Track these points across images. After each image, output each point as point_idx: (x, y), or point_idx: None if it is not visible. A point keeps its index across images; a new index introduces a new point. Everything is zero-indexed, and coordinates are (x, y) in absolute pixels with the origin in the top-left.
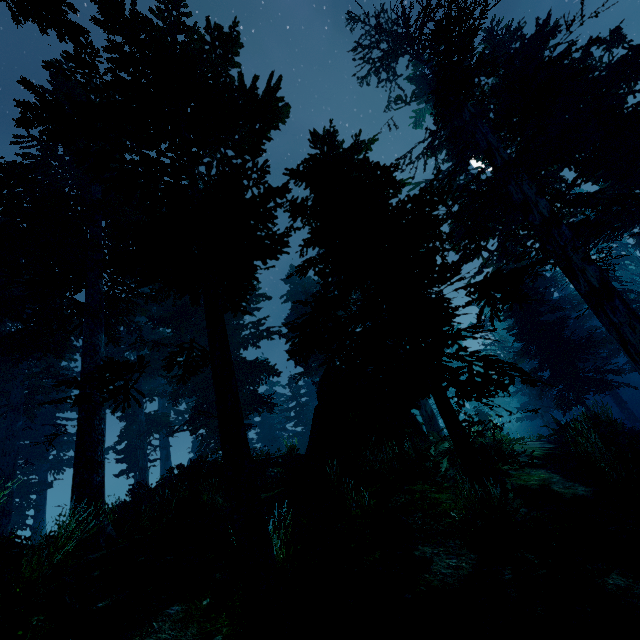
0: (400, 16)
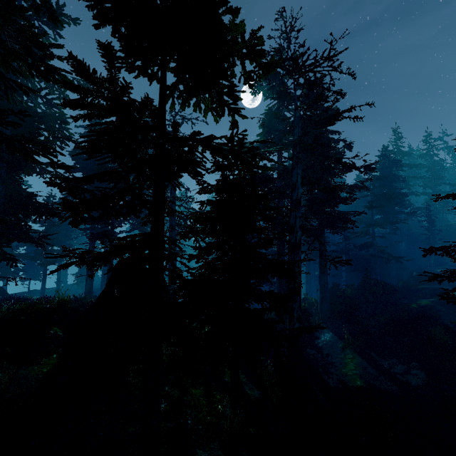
0: (302, 44)
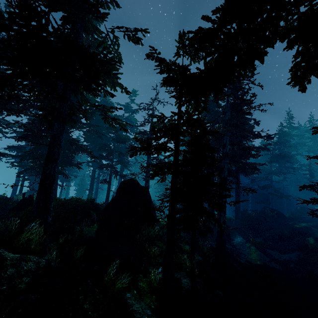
0: None
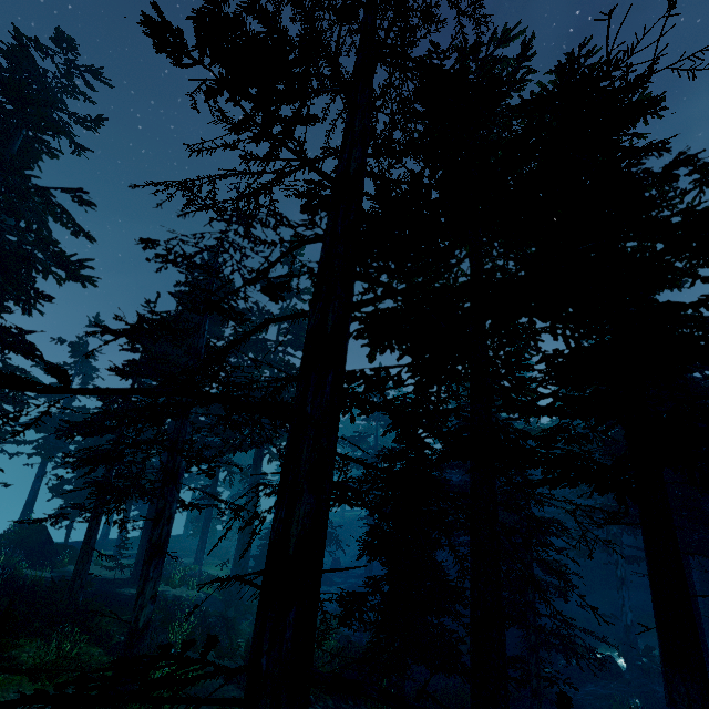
0: None
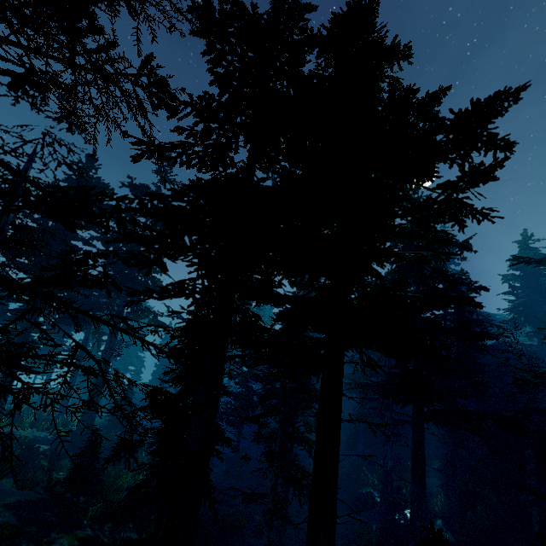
0: None
